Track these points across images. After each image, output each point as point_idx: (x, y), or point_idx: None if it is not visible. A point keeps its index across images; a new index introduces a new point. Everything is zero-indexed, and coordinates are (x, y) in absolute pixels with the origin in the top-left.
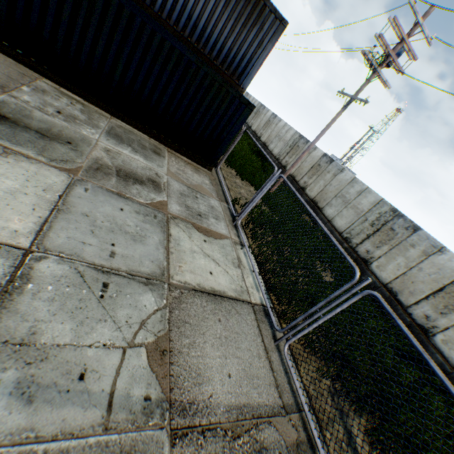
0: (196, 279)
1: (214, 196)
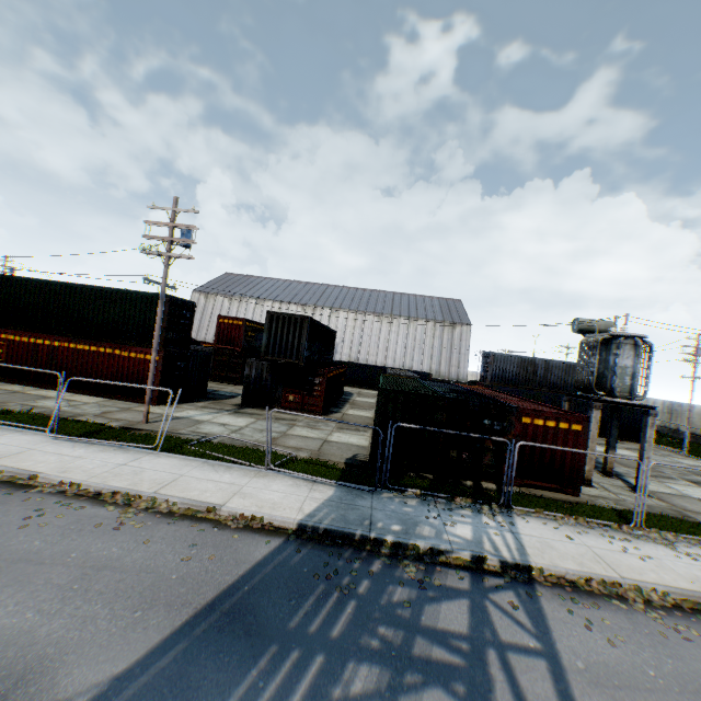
0: (689, 464)
1: (661, 450)
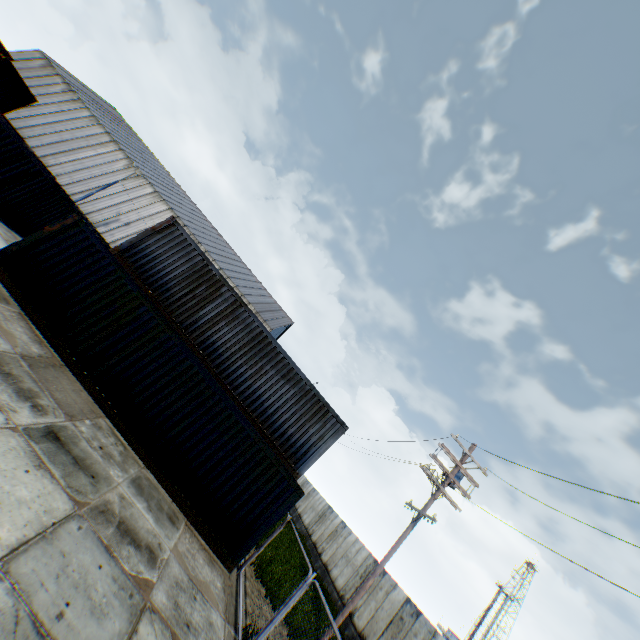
0: None
1: (221, 607)
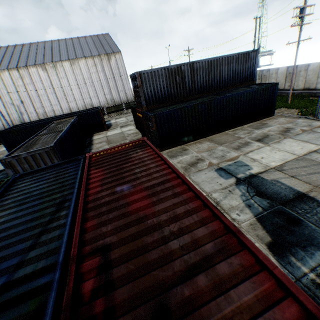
0: None
1: (294, 119)
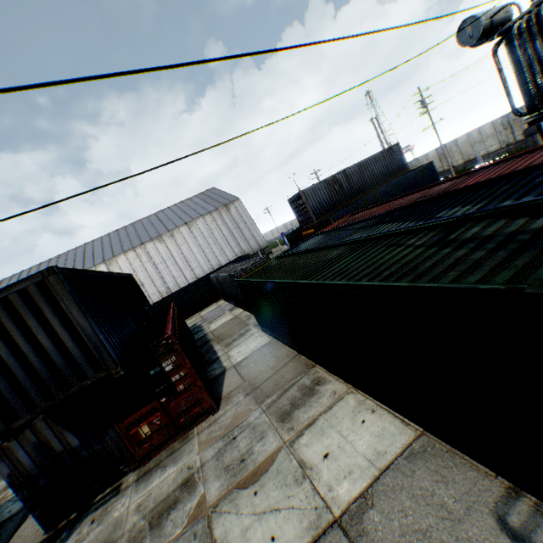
0: None
1: None
